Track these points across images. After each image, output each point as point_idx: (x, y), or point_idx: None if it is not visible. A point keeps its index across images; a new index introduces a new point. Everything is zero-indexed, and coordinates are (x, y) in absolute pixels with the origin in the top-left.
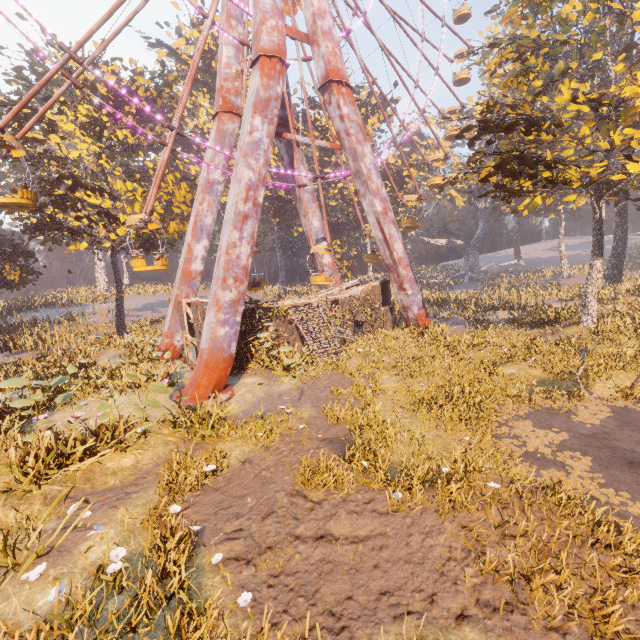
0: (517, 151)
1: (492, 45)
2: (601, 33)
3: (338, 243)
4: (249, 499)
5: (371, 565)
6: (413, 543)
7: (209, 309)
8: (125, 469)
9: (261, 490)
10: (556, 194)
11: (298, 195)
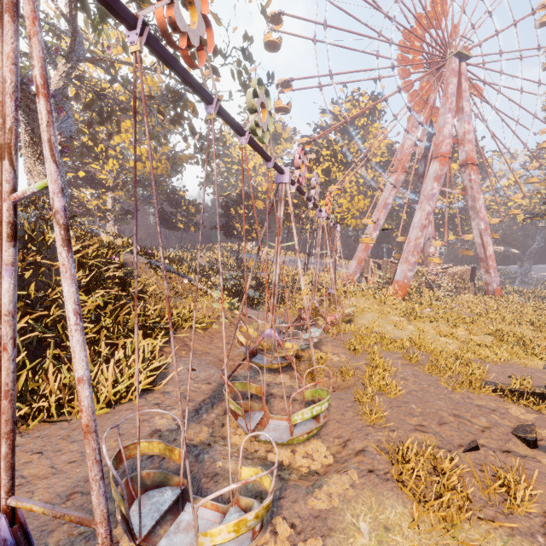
0: None
1: None
2: None
3: None
4: None
5: None
6: None
7: (401, 264)
8: None
9: None
10: None
11: None
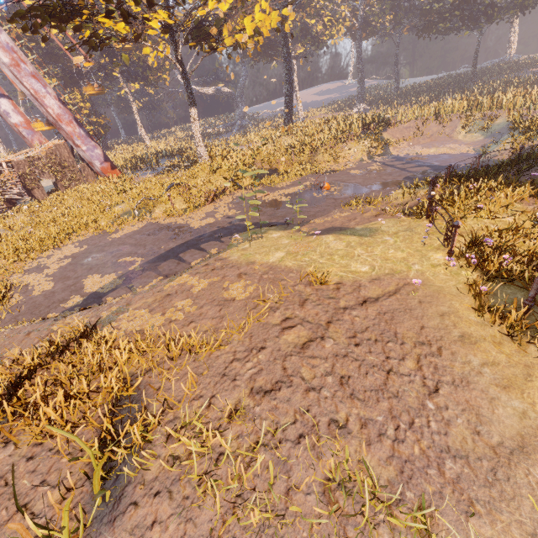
0: None
1: None
2: None
3: (79, 97)
4: None
5: None
6: None
7: None
8: None
9: None
10: None
11: None
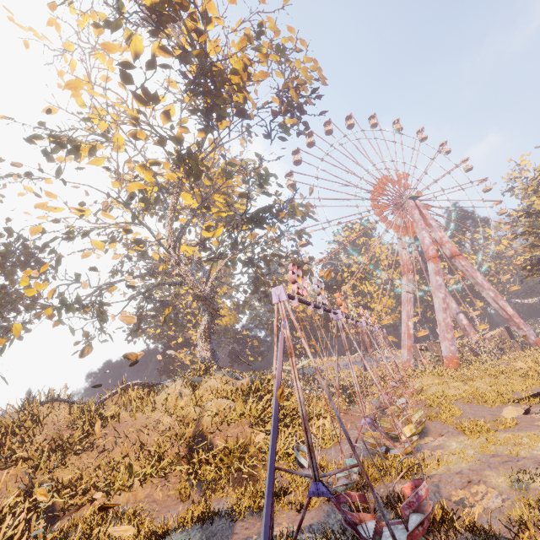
0: None
1: (522, 234)
2: None
3: None
4: None
5: None
6: None
7: (442, 341)
8: None
9: None
10: None
11: None
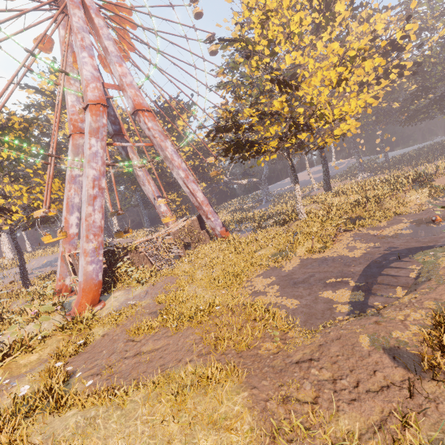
0: (235, 140)
1: (218, 86)
2: (279, 69)
3: (176, 195)
4: (104, 351)
5: (159, 358)
6: (180, 343)
7: (81, 256)
8: (32, 362)
9: (111, 345)
10: (274, 153)
11: (136, 173)
